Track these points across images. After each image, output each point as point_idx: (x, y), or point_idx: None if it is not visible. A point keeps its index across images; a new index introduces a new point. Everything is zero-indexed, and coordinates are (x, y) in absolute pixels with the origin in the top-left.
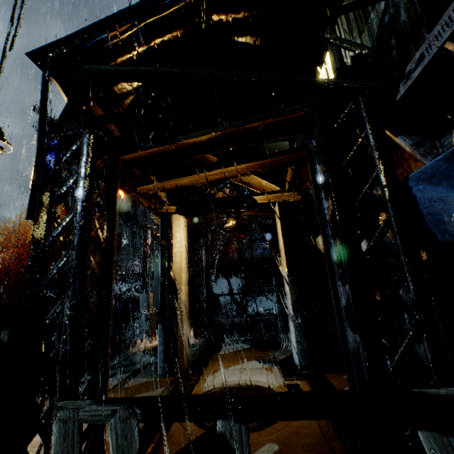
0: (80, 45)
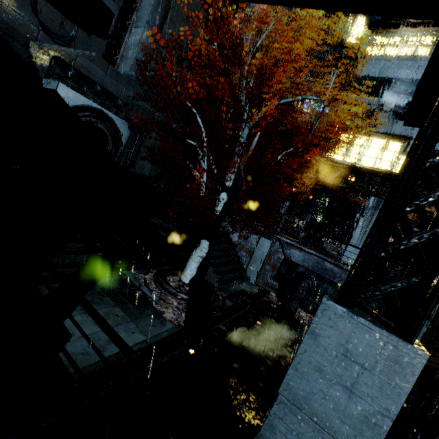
0: None
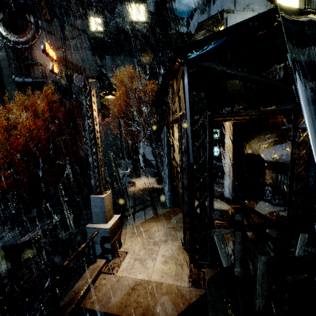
0: (208, 50)
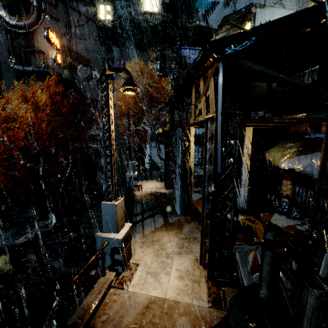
0: (248, 46)
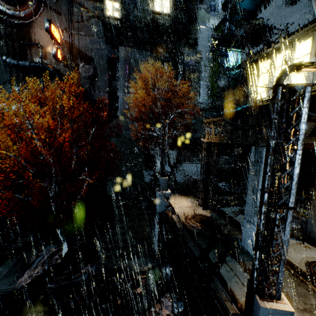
0: None
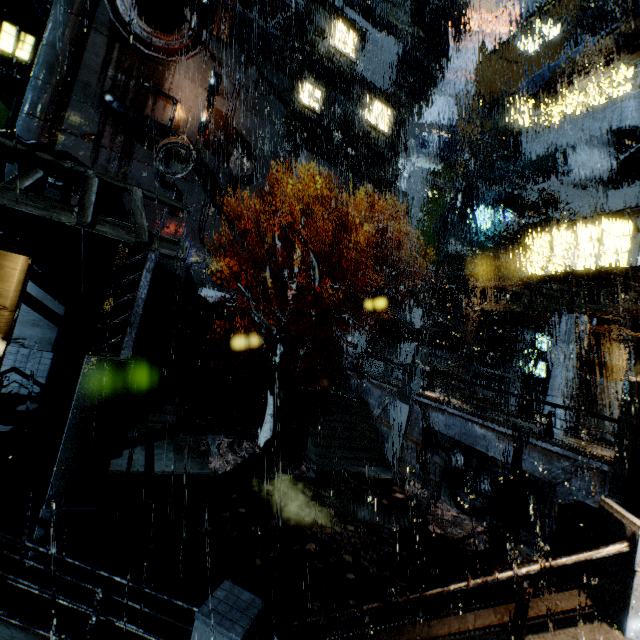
0: None
